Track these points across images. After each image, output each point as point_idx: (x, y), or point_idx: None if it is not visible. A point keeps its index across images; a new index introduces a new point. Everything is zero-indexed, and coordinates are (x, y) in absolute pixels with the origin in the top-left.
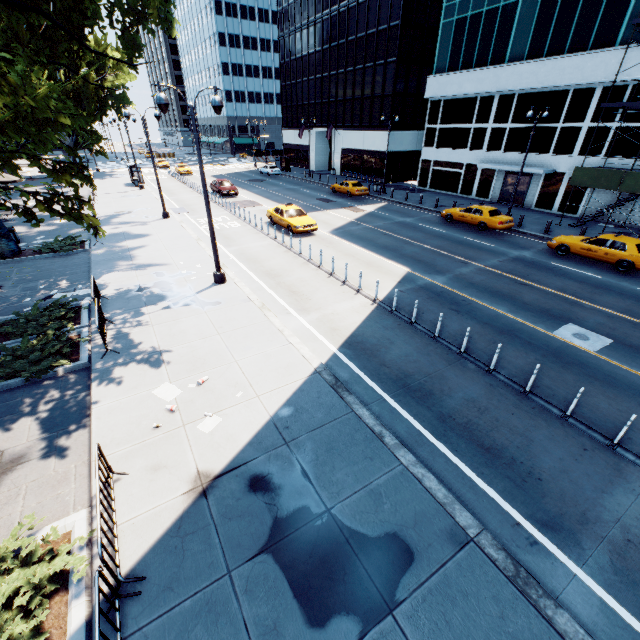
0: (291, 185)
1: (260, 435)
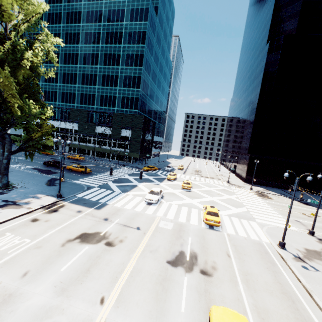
0: None
1: None
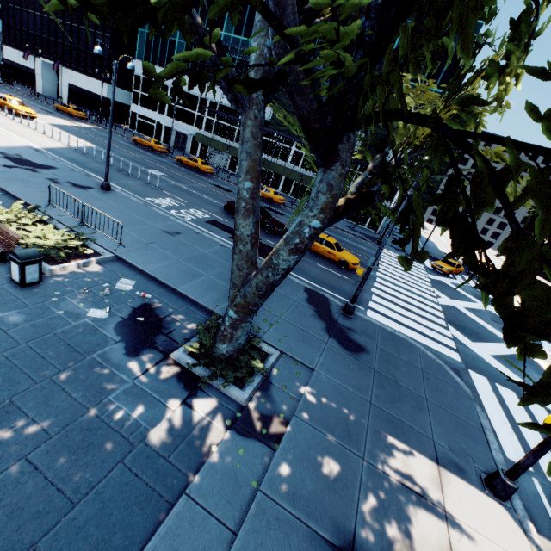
0: (14, 94)
1: None
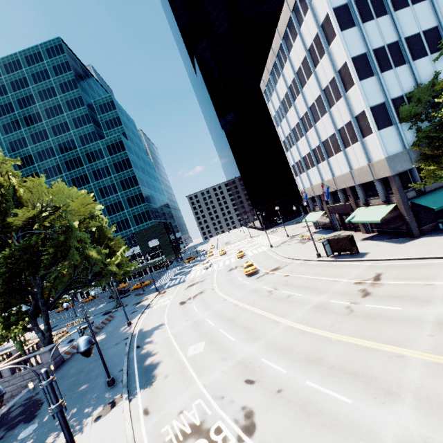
0: None
1: None
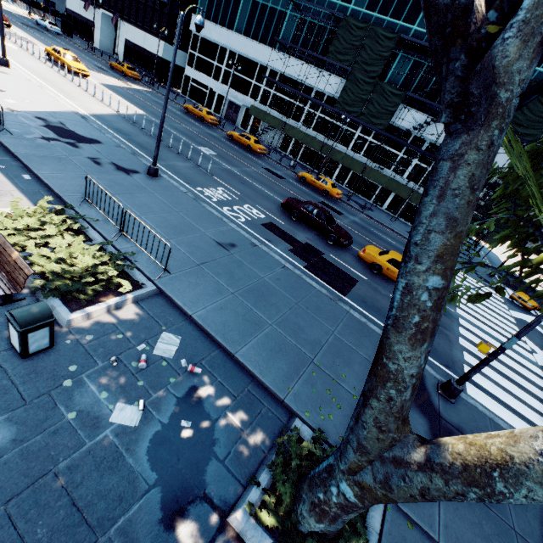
0: (72, 47)
1: (41, 112)
